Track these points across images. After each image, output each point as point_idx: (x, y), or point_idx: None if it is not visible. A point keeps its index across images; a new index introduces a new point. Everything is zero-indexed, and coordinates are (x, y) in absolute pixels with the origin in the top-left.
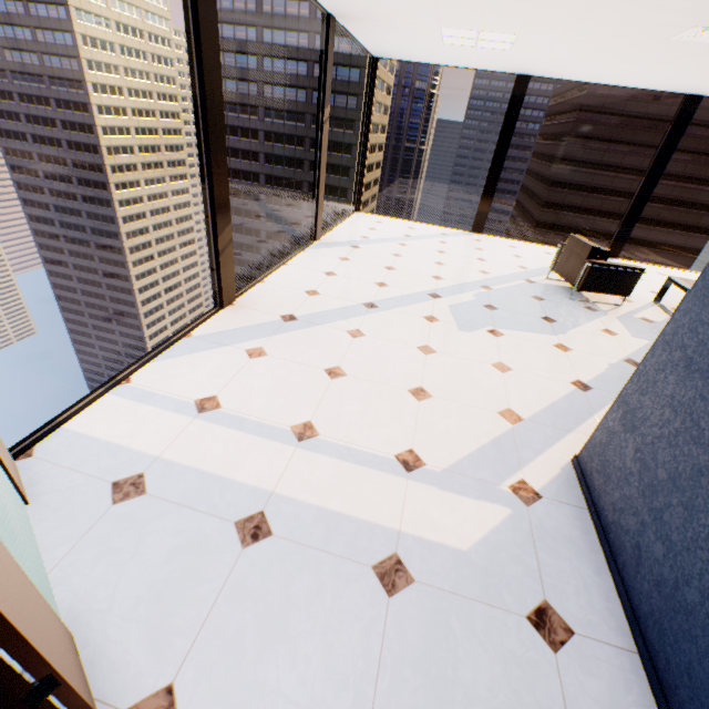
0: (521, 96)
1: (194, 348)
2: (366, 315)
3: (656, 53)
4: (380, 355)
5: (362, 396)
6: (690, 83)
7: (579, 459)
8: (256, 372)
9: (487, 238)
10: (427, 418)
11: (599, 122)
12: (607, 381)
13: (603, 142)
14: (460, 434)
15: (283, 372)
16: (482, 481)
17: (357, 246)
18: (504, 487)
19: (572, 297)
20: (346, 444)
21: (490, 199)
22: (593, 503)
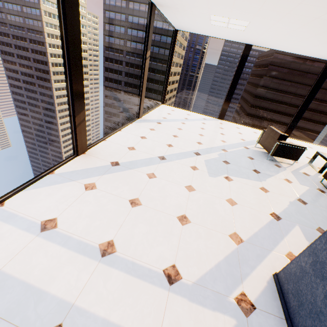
0: (247, 55)
1: (53, 181)
2: (159, 164)
3: (320, 37)
4: (163, 190)
5: (149, 220)
6: None
7: (279, 277)
8: (87, 201)
9: (226, 122)
10: (186, 238)
11: (278, 70)
12: (289, 214)
13: (279, 80)
14: (205, 252)
15: (103, 201)
16: (217, 293)
17: (160, 122)
18: (232, 299)
19: (268, 158)
20: (132, 260)
21: (228, 104)
22: (289, 317)
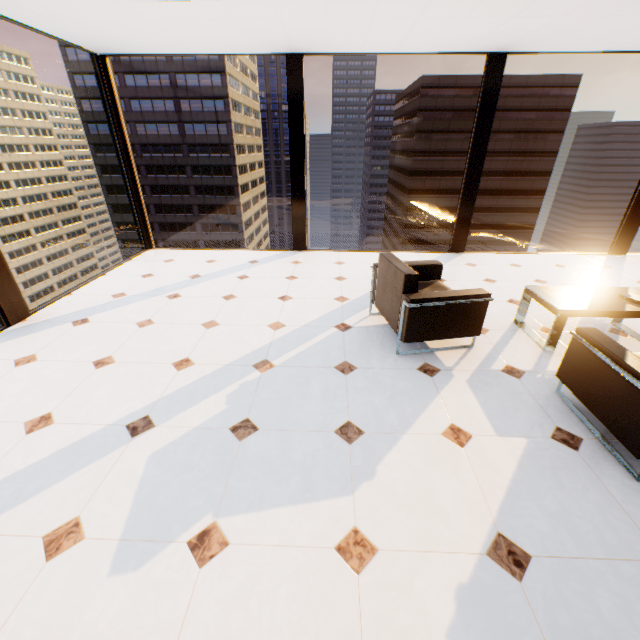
0: (299, 81)
1: None
2: None
3: None
4: None
5: None
6: (487, 29)
7: None
8: None
9: (311, 256)
10: None
11: (436, 118)
12: None
13: (443, 133)
14: None
15: None
16: None
17: (85, 319)
18: None
19: (401, 347)
20: None
21: (303, 210)
22: None
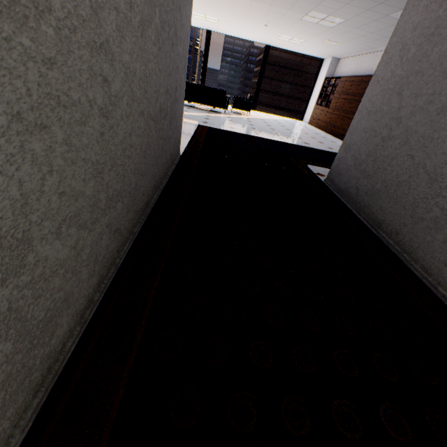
0: None
1: None
2: None
3: None
4: None
5: None
6: (195, 22)
7: None
8: None
9: None
10: None
11: (277, 71)
12: None
13: (279, 82)
14: None
15: None
16: None
17: None
18: None
19: None
20: None
21: None
22: None
